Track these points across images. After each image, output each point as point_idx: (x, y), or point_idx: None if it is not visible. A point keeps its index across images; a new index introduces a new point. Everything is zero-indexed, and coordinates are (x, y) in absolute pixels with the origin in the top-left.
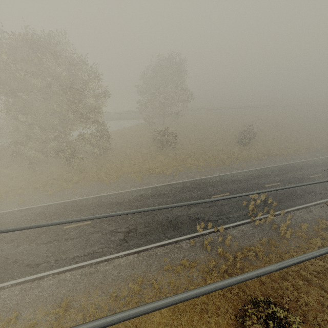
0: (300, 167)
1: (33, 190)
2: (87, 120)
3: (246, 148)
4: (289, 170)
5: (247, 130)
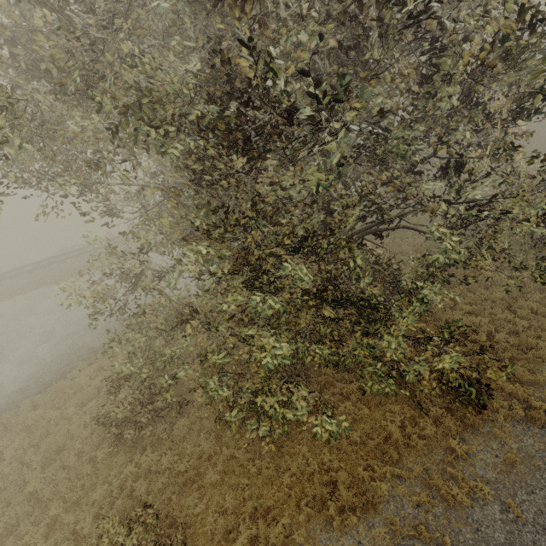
0: None
1: None
2: None
3: None
4: None
5: None
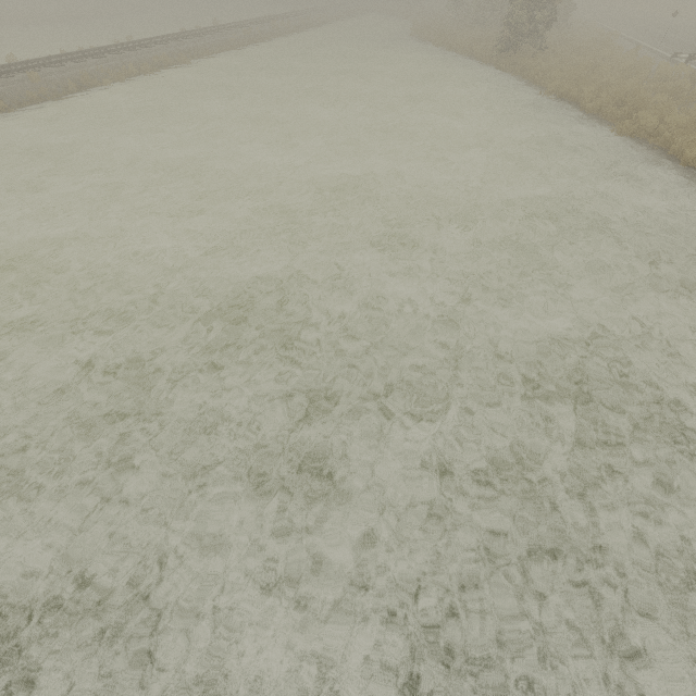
0: None
1: None
2: None
3: None
4: None
5: None
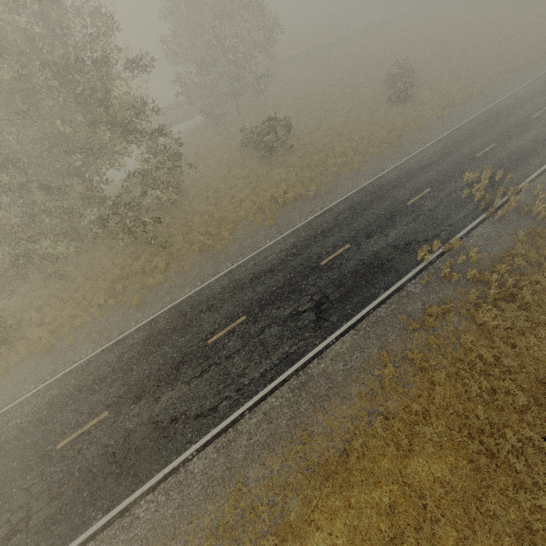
0: (510, 107)
1: (98, 312)
2: (142, 134)
3: (408, 106)
4: (496, 118)
5: (397, 73)
